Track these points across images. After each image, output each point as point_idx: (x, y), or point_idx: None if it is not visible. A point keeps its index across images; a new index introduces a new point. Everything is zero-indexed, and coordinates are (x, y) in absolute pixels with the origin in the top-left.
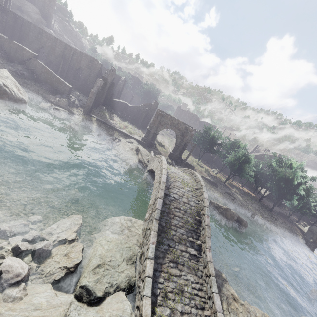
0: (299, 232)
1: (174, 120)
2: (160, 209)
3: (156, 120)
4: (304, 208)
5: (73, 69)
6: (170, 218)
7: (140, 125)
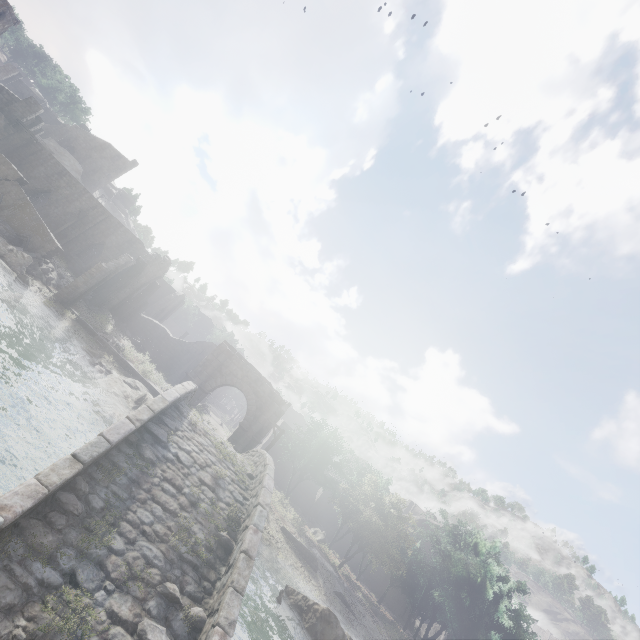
0: None
1: (252, 371)
2: (110, 442)
3: (214, 361)
4: None
5: (87, 240)
6: (132, 497)
7: (176, 378)
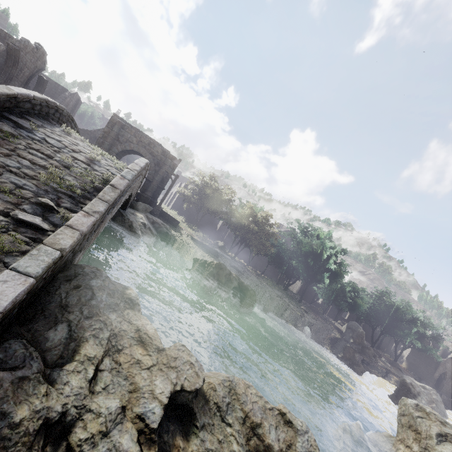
0: (337, 332)
1: (143, 137)
2: None
3: (110, 132)
4: (340, 298)
5: None
6: None
7: None
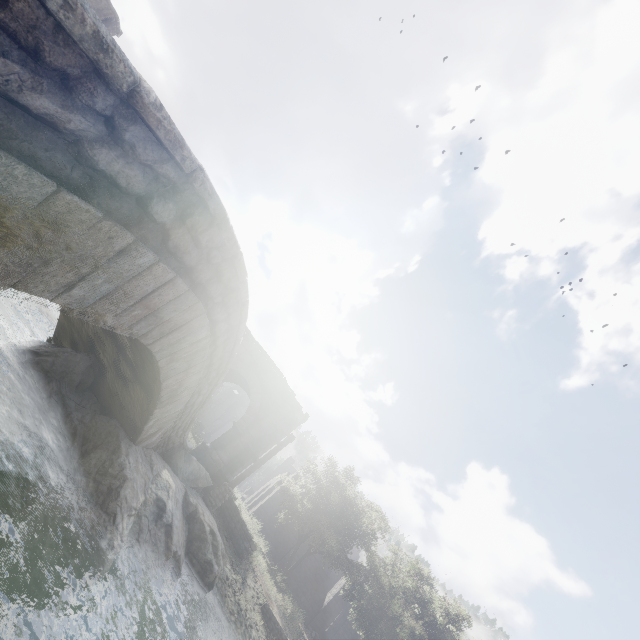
0: None
1: (264, 359)
2: None
3: None
4: None
5: None
6: None
7: None
